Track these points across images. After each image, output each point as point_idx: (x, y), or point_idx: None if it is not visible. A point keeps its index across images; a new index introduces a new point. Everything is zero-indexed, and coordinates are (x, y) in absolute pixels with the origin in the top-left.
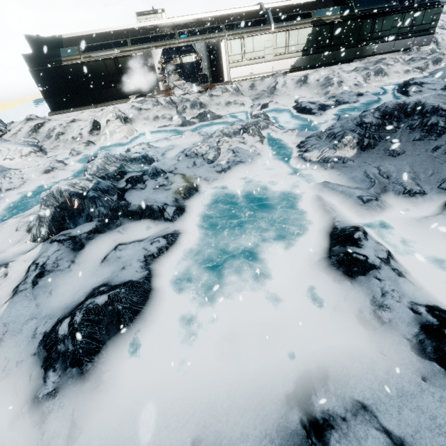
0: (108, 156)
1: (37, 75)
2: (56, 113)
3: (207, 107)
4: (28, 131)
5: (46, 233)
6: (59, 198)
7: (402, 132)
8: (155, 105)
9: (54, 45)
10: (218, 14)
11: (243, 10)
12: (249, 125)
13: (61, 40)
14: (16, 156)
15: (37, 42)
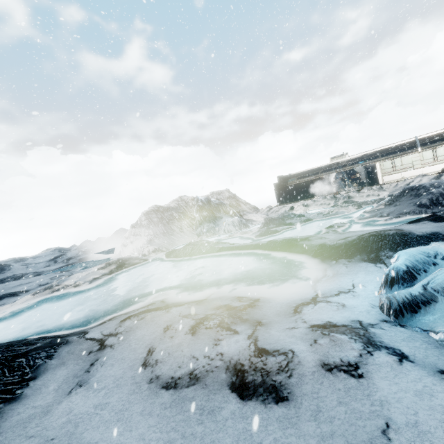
0: (286, 211)
1: (276, 190)
2: (279, 205)
3: (353, 198)
4: (266, 211)
5: (262, 226)
6: (268, 219)
7: (406, 197)
8: (323, 199)
9: (287, 178)
10: (380, 149)
11: (400, 143)
12: (360, 203)
13: (290, 176)
14: (260, 217)
15: (281, 178)
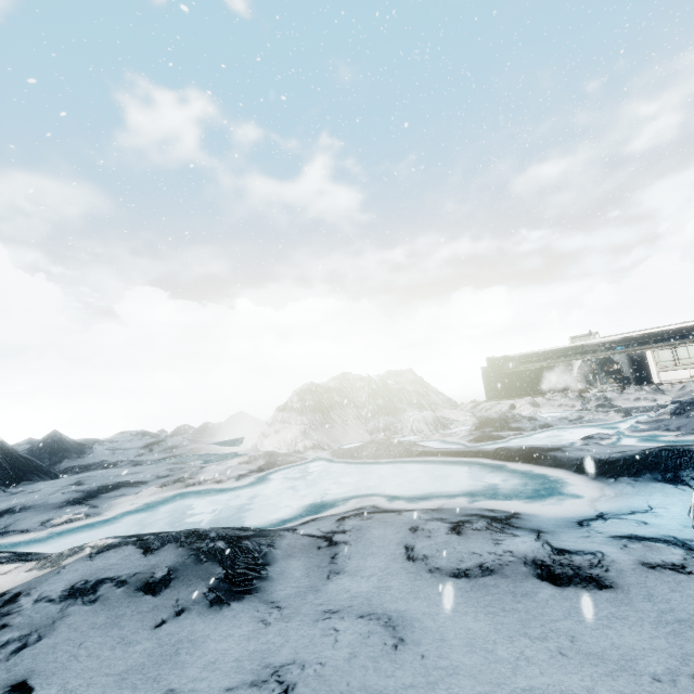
0: (509, 410)
1: (485, 378)
2: (489, 401)
3: (612, 401)
4: (470, 407)
5: (474, 429)
6: (483, 418)
7: None
8: (563, 397)
9: (501, 361)
10: (651, 331)
11: (684, 325)
12: (627, 409)
13: (507, 358)
14: (462, 416)
15: (491, 360)
